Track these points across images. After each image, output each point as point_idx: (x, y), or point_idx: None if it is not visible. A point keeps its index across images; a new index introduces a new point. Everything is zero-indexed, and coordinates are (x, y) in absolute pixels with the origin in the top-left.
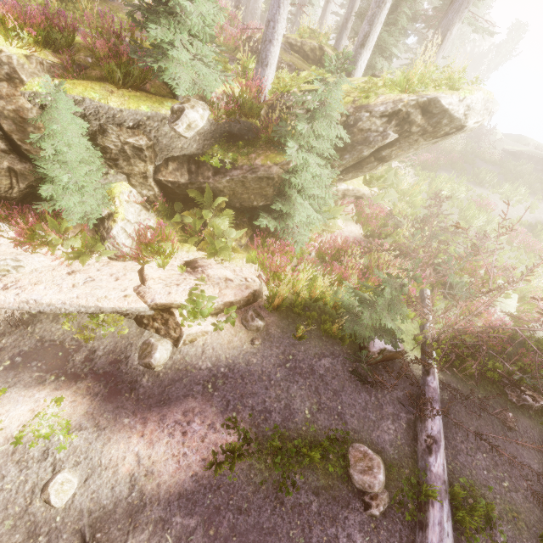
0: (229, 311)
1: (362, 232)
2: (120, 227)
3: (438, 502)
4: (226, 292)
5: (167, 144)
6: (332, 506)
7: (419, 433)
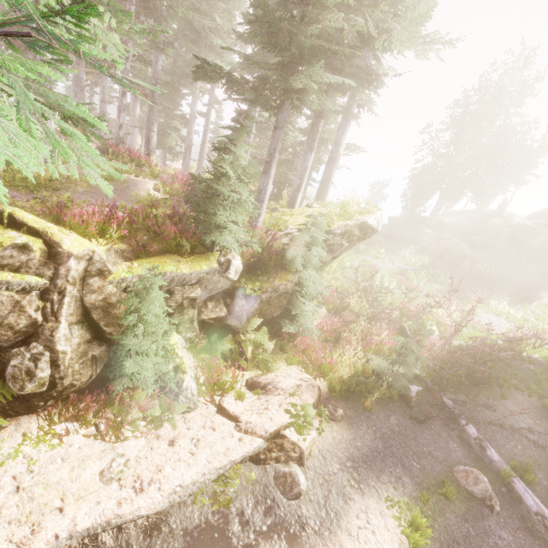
0: (324, 411)
1: (326, 310)
2: (190, 376)
3: (514, 478)
4: (305, 397)
5: (211, 288)
6: (477, 524)
7: (468, 440)
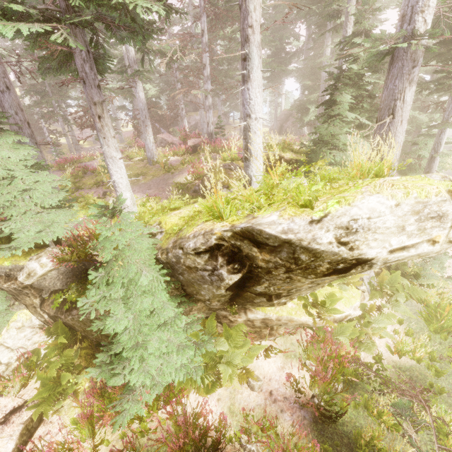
0: None
1: (308, 387)
2: None
3: None
4: None
5: (39, 283)
6: None
7: None
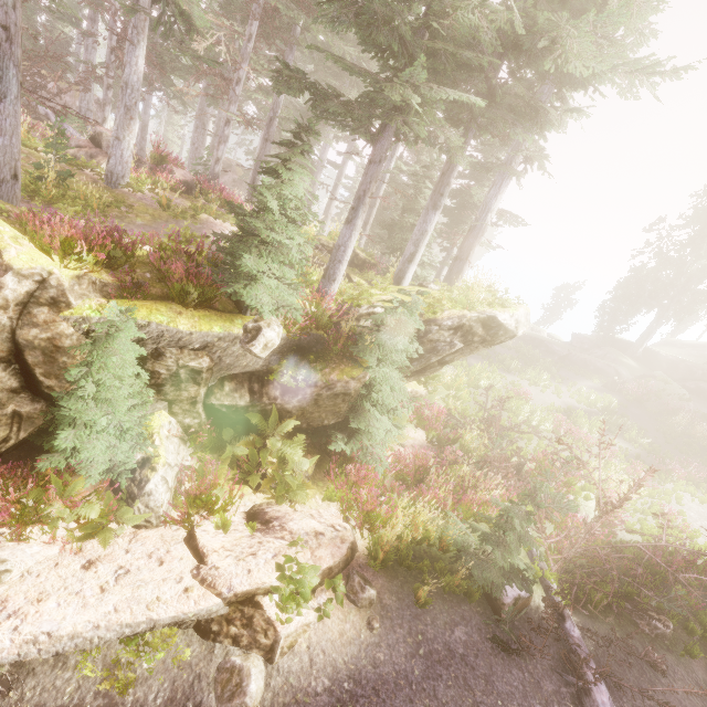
0: (337, 584)
1: (426, 438)
2: (161, 477)
3: None
4: (321, 553)
5: (230, 363)
6: None
7: None
